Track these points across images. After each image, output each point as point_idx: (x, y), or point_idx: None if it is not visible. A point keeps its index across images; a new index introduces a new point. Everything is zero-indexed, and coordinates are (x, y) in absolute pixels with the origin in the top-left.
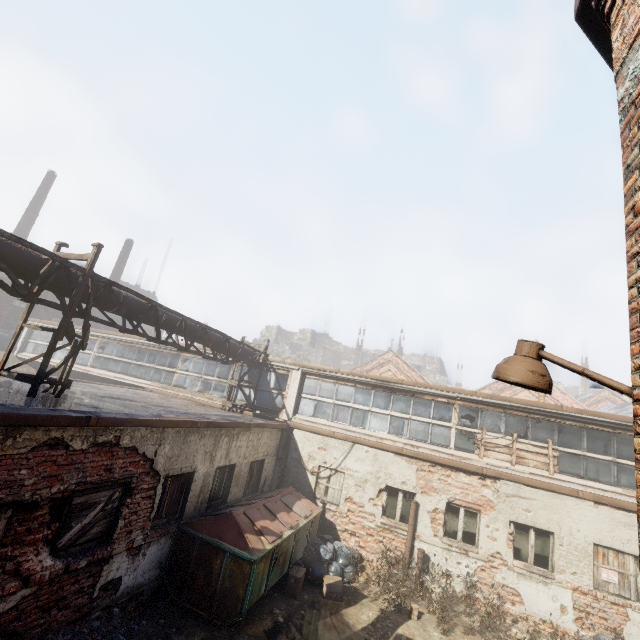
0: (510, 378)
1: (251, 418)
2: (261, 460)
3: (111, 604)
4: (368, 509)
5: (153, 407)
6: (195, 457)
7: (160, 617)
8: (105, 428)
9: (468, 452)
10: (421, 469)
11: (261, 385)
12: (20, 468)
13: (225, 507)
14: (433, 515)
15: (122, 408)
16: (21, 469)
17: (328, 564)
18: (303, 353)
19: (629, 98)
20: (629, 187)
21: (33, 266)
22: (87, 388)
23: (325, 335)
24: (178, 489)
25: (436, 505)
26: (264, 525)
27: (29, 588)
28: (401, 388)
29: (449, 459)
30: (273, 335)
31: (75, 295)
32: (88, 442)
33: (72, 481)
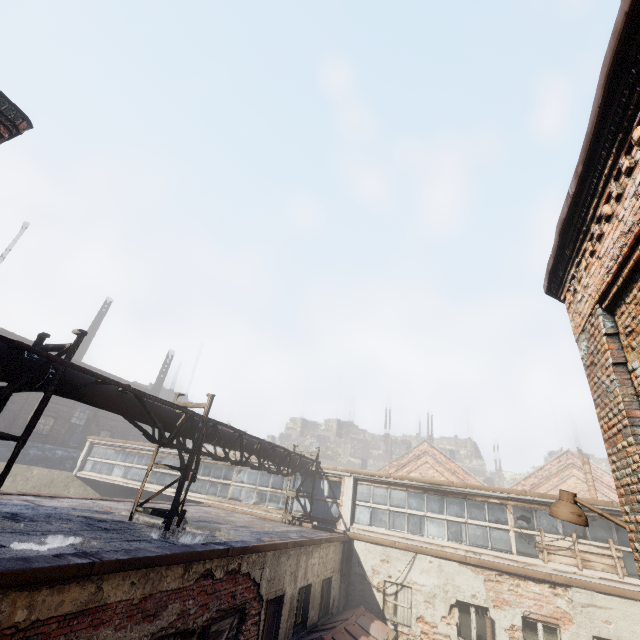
0: (560, 517)
1: (313, 531)
2: (328, 577)
3: None
4: (442, 629)
5: (239, 529)
6: (284, 579)
7: None
8: (233, 556)
9: (531, 557)
10: (488, 579)
11: (315, 494)
12: (189, 598)
13: (306, 633)
14: (511, 633)
15: (226, 534)
16: (189, 599)
17: None
18: (331, 445)
19: (585, 362)
20: (597, 413)
21: (171, 419)
22: None
23: (350, 423)
24: (272, 614)
25: (512, 621)
26: None
27: None
28: (452, 490)
29: (514, 566)
30: (298, 427)
31: (197, 438)
32: (223, 571)
33: (214, 609)
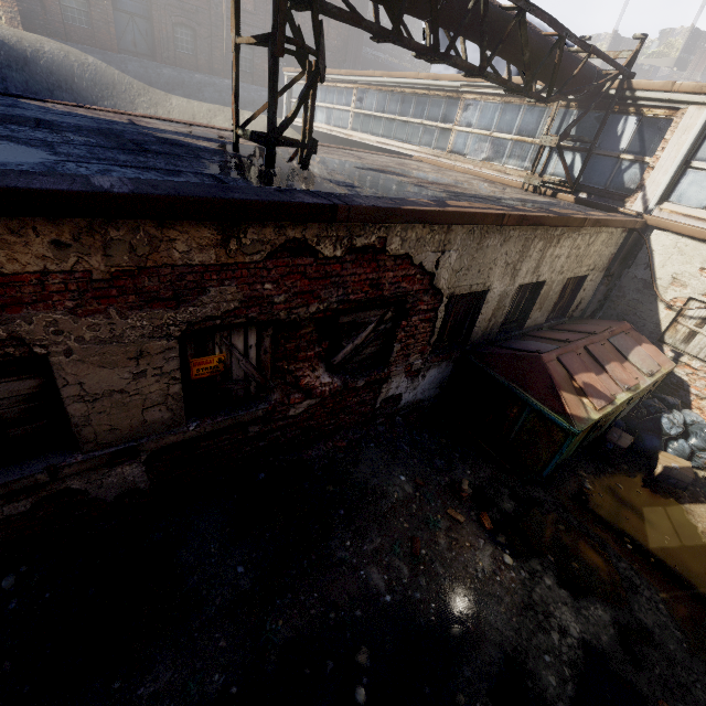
0: None
1: (574, 207)
2: (580, 276)
3: (393, 413)
4: None
5: (428, 186)
6: (491, 271)
7: (441, 435)
8: (362, 224)
9: None
10: None
11: (599, 145)
12: (262, 281)
13: (520, 335)
14: None
15: (386, 187)
16: (263, 283)
17: (668, 438)
18: None
19: None
20: None
21: None
22: (345, 157)
23: None
24: (463, 310)
25: None
26: (587, 381)
27: (313, 399)
28: None
29: None
30: None
31: None
32: (342, 246)
33: (331, 299)
